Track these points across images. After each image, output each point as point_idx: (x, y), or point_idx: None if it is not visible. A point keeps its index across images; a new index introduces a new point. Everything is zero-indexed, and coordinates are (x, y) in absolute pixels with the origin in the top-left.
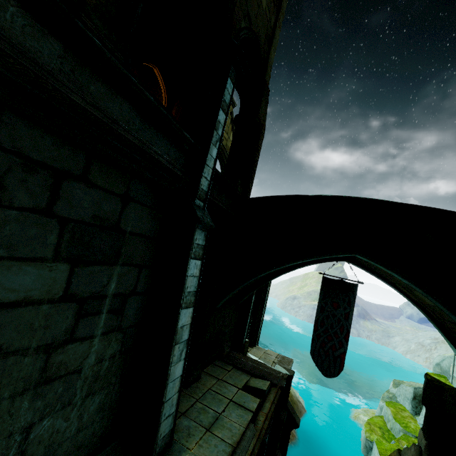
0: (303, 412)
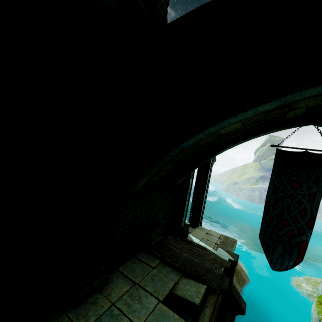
0: (246, 280)
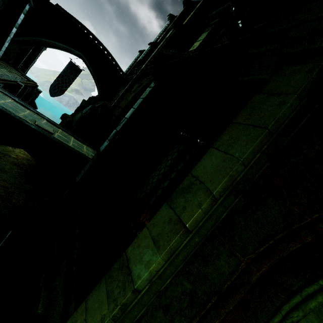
0: None
